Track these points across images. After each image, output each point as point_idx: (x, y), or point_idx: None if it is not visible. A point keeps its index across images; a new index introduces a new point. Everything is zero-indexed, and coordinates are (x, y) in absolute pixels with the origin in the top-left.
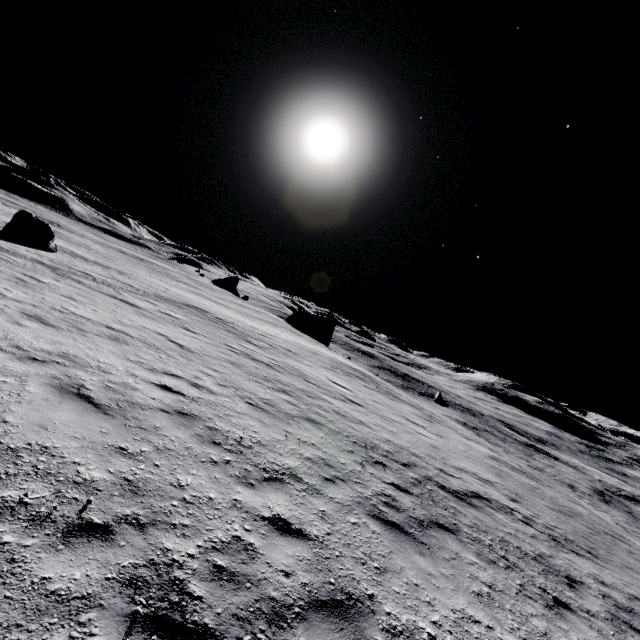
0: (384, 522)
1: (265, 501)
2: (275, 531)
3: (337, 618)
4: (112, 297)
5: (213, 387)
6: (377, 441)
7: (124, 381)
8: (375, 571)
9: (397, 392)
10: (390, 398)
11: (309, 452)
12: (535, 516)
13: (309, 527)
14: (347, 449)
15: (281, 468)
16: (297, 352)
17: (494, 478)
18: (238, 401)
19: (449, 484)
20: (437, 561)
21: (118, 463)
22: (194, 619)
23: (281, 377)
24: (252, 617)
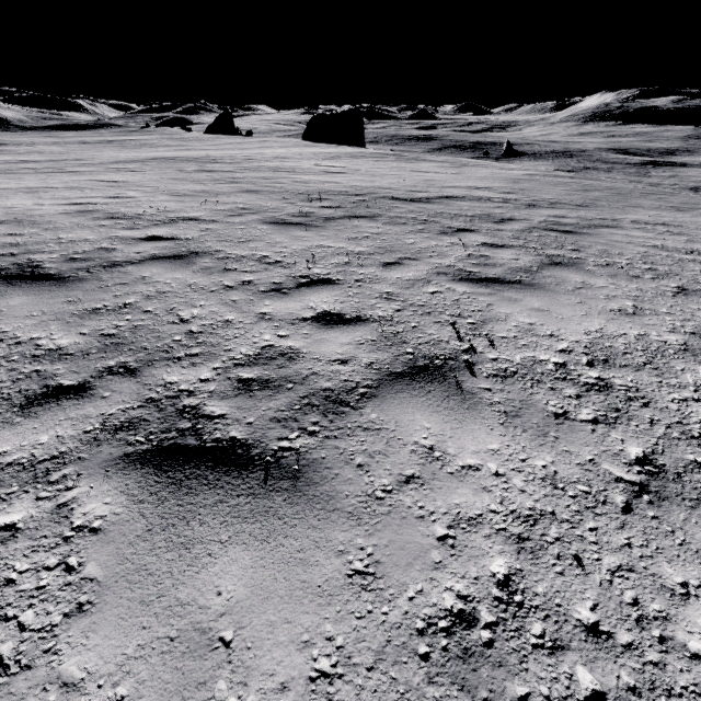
0: (280, 224)
1: (145, 233)
2: (143, 241)
3: (172, 260)
4: (48, 173)
5: (136, 195)
6: (335, 189)
7: (29, 209)
8: (237, 242)
9: (430, 157)
10: (409, 162)
11: (226, 207)
12: (527, 197)
13: (183, 236)
14: (282, 199)
15: (180, 218)
16: (288, 157)
17: (501, 185)
18: (161, 197)
19: (411, 197)
20: (323, 231)
21: (4, 239)
22: (41, 273)
23: (239, 175)
24: (91, 268)
